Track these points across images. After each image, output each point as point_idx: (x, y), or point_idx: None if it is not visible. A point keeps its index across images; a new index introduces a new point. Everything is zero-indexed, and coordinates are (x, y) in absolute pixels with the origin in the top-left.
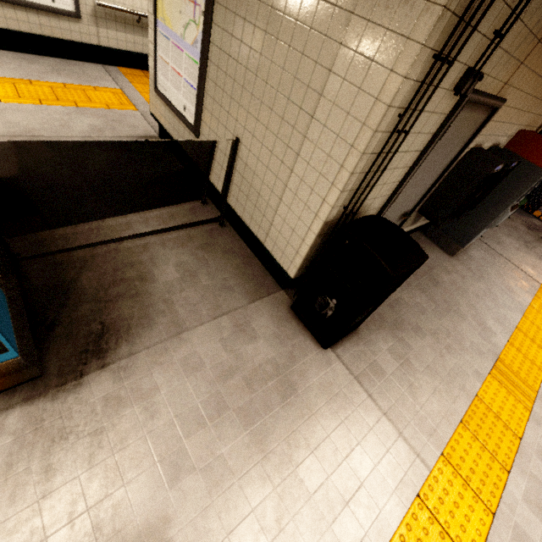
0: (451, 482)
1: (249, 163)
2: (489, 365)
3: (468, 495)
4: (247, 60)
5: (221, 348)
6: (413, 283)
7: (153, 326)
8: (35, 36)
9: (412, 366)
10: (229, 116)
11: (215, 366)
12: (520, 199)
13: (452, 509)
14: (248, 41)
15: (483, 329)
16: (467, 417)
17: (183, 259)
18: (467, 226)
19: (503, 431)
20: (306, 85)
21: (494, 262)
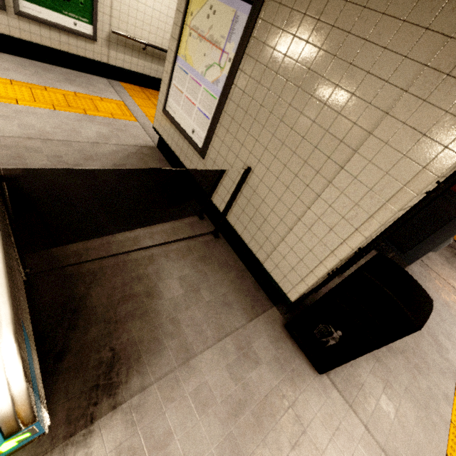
0: None
1: (259, 190)
2: (452, 385)
3: None
4: (273, 106)
5: (228, 376)
6: None
7: (163, 351)
8: (53, 50)
9: (394, 390)
10: (243, 147)
11: (225, 399)
12: None
13: None
14: (277, 91)
15: (438, 345)
16: (450, 448)
17: (185, 272)
18: (414, 247)
19: None
20: (340, 140)
21: (430, 276)
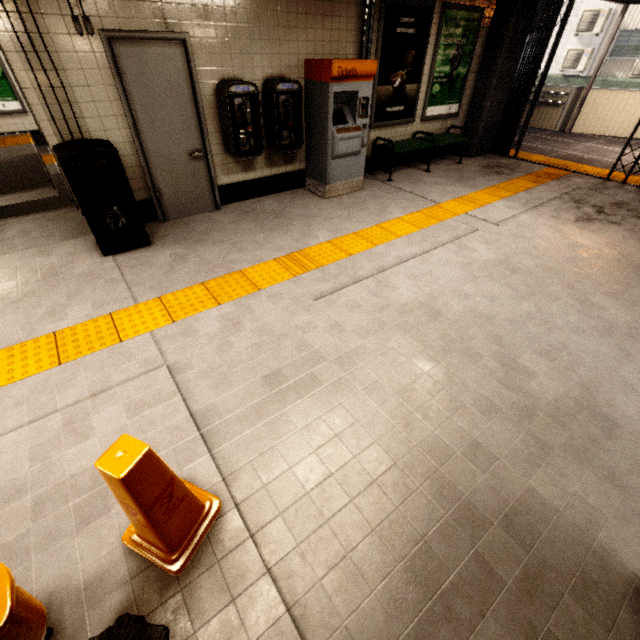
0: (151, 309)
1: None
2: (280, 255)
3: (160, 314)
4: None
5: (16, 261)
6: (250, 218)
7: None
8: None
9: (187, 260)
10: None
11: (4, 268)
12: (355, 121)
13: (135, 319)
14: None
15: (304, 236)
16: (213, 281)
17: (28, 227)
18: (319, 163)
19: (245, 286)
20: None
21: (387, 196)
